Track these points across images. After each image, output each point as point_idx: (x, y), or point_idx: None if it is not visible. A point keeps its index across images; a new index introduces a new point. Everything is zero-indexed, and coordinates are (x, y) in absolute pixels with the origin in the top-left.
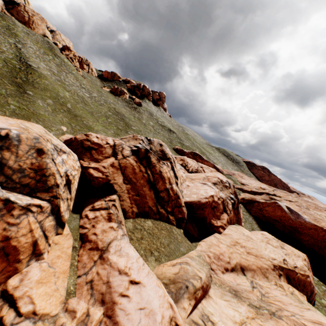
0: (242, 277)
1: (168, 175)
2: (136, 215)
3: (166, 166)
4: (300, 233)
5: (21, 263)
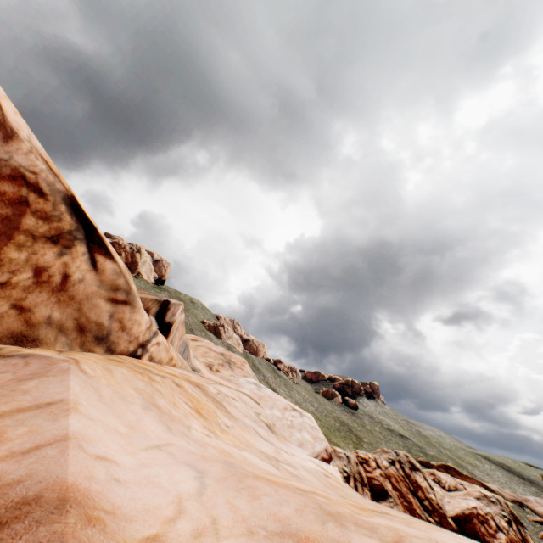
0: None
1: (424, 485)
2: None
3: (418, 475)
4: None
5: None
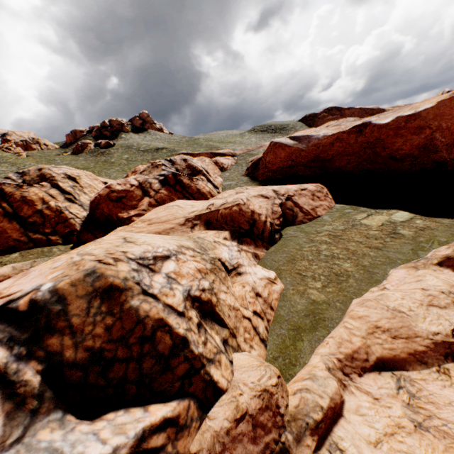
0: None
1: (41, 196)
2: None
3: (38, 188)
4: (329, 160)
5: None
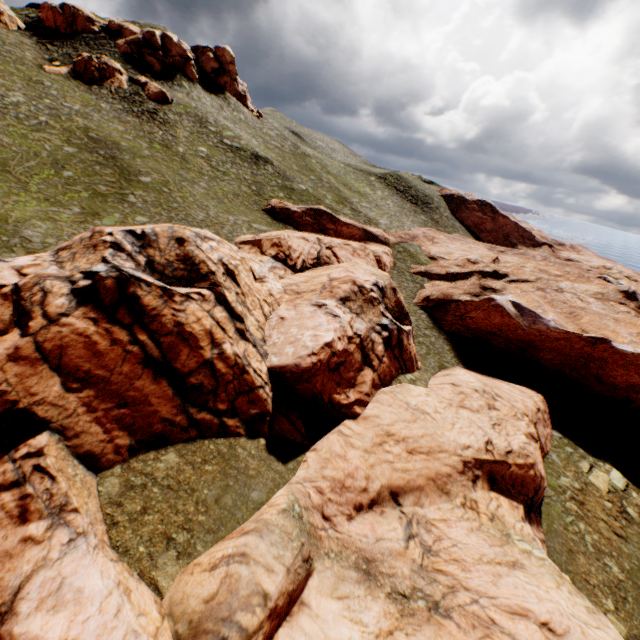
0: (390, 518)
1: (207, 326)
2: (130, 451)
3: (197, 302)
4: (538, 349)
5: None
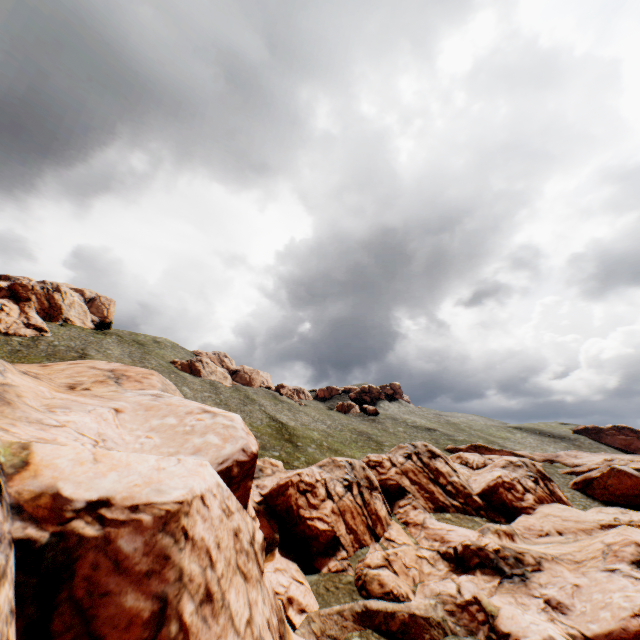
0: (557, 536)
1: (445, 470)
2: (433, 510)
3: (439, 462)
4: None
5: (384, 526)
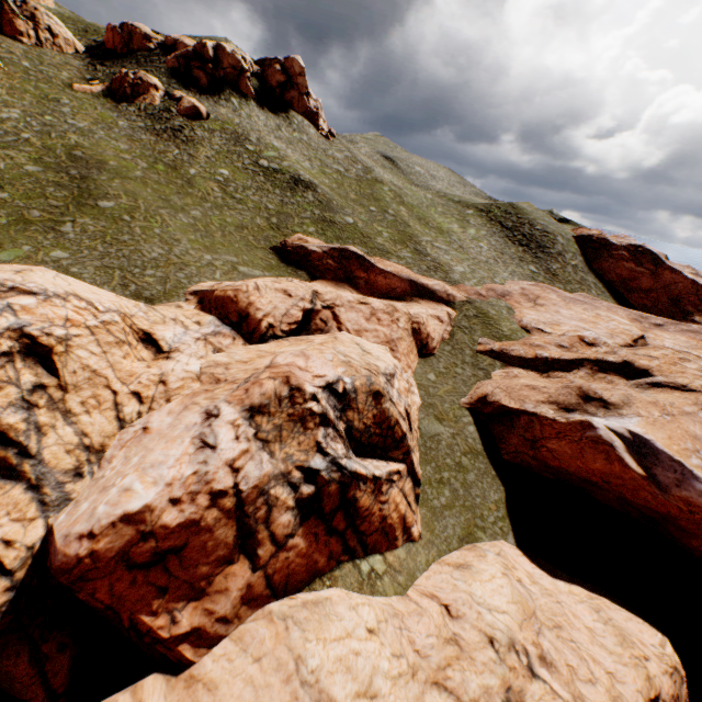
0: None
1: None
2: None
3: None
4: (687, 531)
5: None
